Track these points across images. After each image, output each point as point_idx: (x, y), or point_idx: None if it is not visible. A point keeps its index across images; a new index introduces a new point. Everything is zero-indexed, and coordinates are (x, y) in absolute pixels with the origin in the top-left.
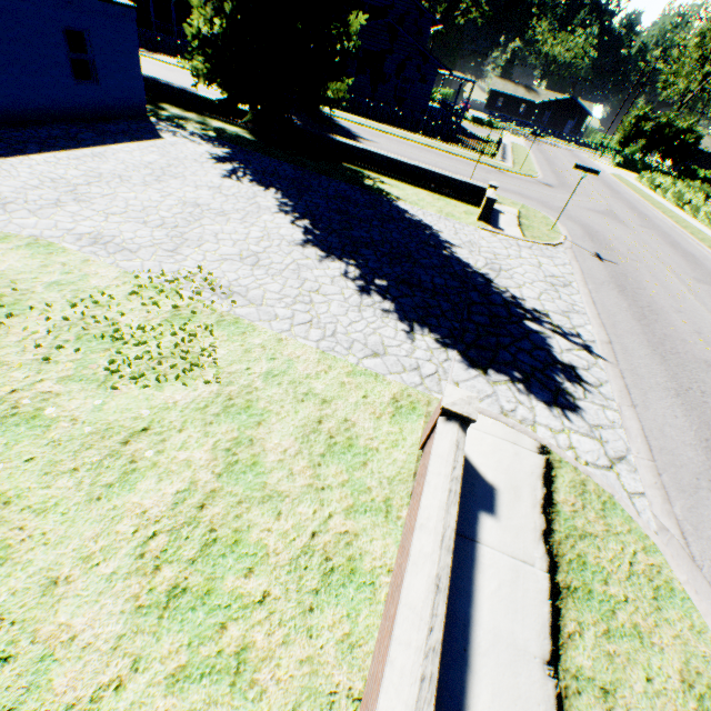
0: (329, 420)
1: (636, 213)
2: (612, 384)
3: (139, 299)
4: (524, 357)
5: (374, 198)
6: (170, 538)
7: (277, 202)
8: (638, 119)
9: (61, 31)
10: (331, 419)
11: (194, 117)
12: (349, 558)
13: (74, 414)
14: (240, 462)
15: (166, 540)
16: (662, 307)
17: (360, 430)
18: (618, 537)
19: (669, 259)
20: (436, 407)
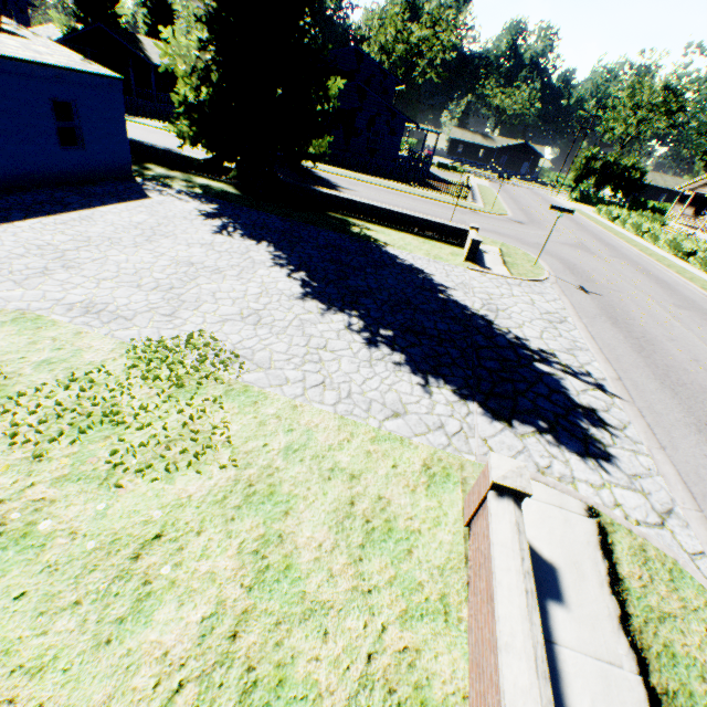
0: (361, 500)
1: (603, 244)
2: (635, 425)
3: (139, 372)
4: (544, 403)
5: (364, 245)
6: (200, 688)
7: (270, 255)
8: (587, 159)
9: (48, 103)
10: (364, 498)
11: (180, 175)
12: (415, 685)
13: (73, 526)
14: (271, 567)
15: (195, 692)
16: (655, 336)
17: (397, 508)
18: (697, 614)
19: (646, 287)
20: (477, 476)
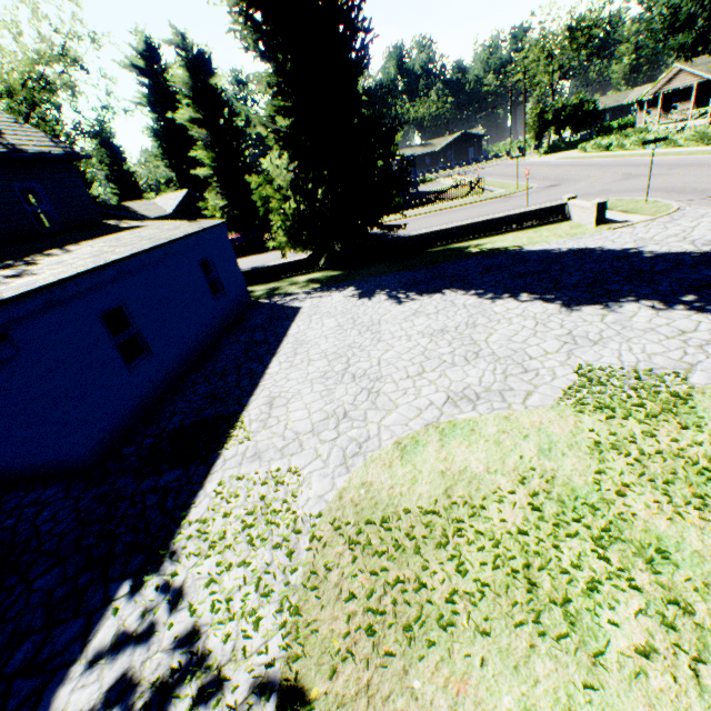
0: None
1: (641, 167)
2: None
3: (620, 421)
4: None
5: (505, 255)
6: None
7: (472, 296)
8: (538, 116)
9: (199, 266)
10: None
11: (278, 283)
12: None
13: None
14: None
15: None
16: None
17: None
18: None
19: None
20: None
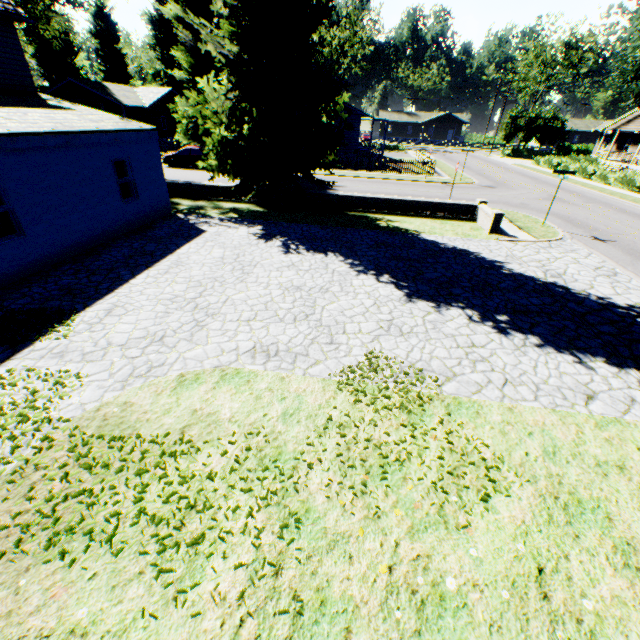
0: None
1: (568, 192)
2: None
3: (364, 406)
4: None
5: (402, 237)
6: None
7: (346, 265)
8: (512, 119)
9: (111, 164)
10: None
11: (205, 203)
12: None
13: (467, 577)
14: None
15: None
16: None
17: None
18: None
19: (637, 225)
20: None
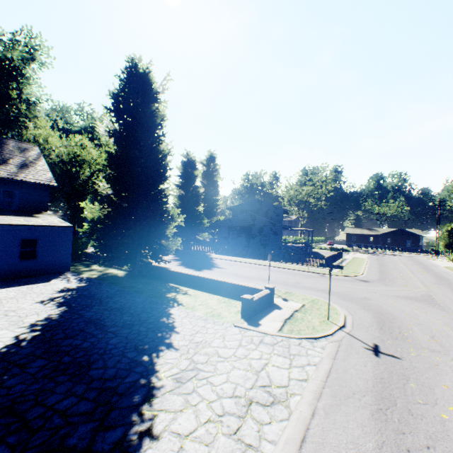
0: None
1: None
2: None
3: None
4: None
5: (155, 305)
6: None
7: (44, 317)
8: (449, 231)
9: (19, 240)
10: None
11: (103, 268)
12: None
13: None
14: None
15: None
16: None
17: None
18: None
19: None
20: None
